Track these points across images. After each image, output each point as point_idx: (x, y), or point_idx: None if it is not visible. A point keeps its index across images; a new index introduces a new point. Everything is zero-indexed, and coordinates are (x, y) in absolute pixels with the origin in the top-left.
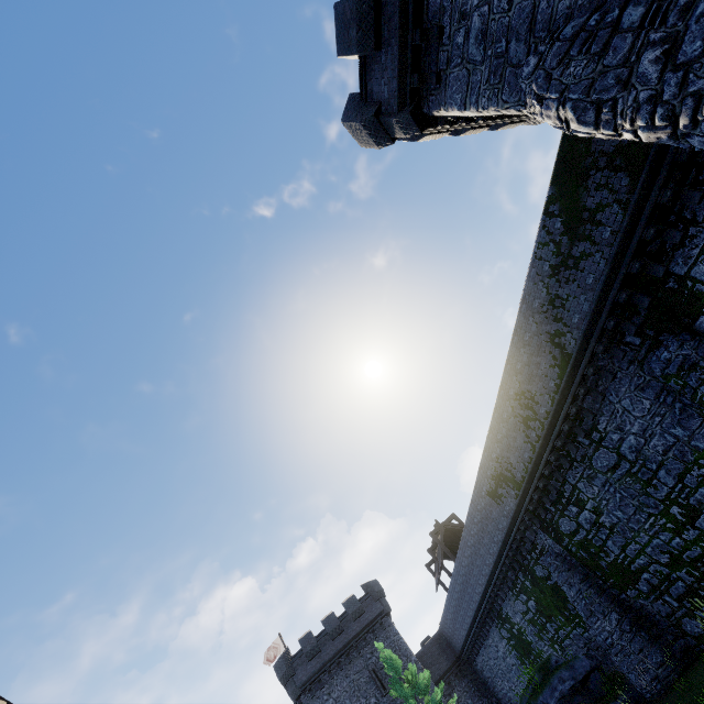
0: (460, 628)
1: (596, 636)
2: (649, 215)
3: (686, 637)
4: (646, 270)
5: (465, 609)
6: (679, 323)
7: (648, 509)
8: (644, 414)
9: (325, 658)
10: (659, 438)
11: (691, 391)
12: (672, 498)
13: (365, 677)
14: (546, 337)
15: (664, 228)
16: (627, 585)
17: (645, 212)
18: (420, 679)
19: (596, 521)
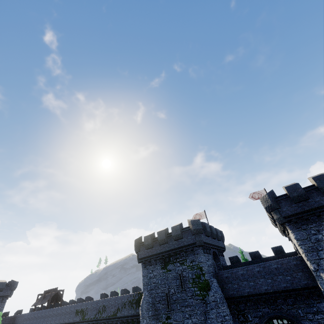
0: (24, 323)
1: None
2: None
3: None
4: (135, 322)
5: (33, 322)
6: None
7: None
8: None
9: None
10: None
11: None
12: None
13: None
14: (118, 306)
15: None
16: None
17: None
18: None
19: None
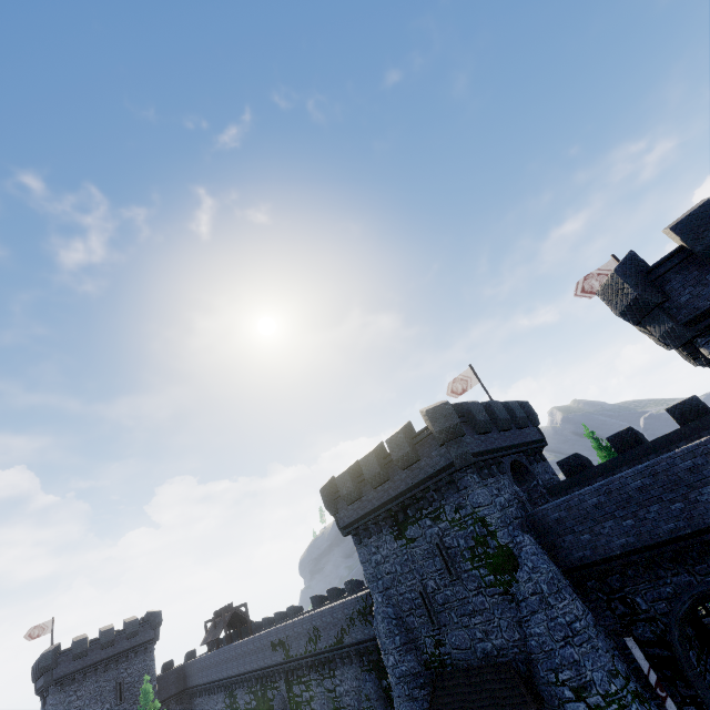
0: (201, 677)
1: None
2: None
3: None
4: None
5: (213, 672)
6: (379, 674)
7: None
8: (351, 686)
9: (87, 662)
10: (350, 699)
11: (363, 706)
12: None
13: (111, 686)
14: (341, 625)
15: None
16: None
17: None
18: None
19: (309, 701)
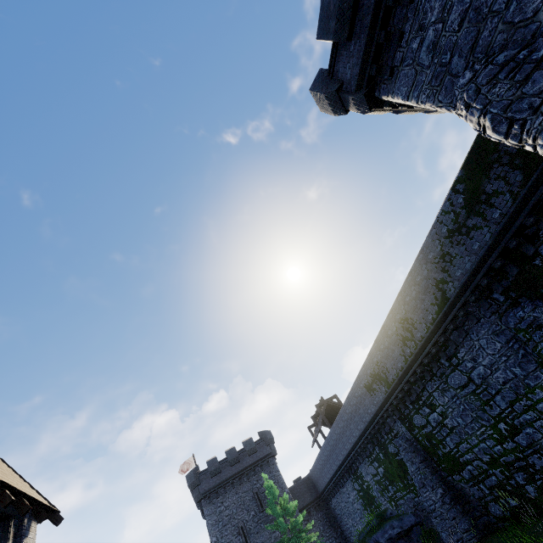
0: (324, 476)
1: (424, 502)
2: (532, 207)
3: (490, 516)
4: (520, 247)
5: (331, 464)
6: (536, 292)
7: (482, 421)
8: (494, 352)
9: (223, 477)
10: (502, 372)
11: (534, 344)
12: (502, 417)
13: (250, 496)
14: (433, 281)
15: (542, 219)
16: (454, 471)
17: (529, 204)
18: (290, 505)
19: (441, 422)
